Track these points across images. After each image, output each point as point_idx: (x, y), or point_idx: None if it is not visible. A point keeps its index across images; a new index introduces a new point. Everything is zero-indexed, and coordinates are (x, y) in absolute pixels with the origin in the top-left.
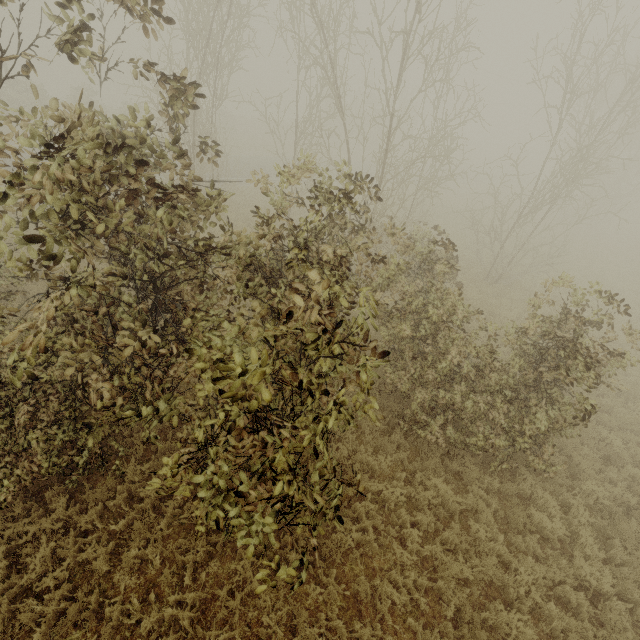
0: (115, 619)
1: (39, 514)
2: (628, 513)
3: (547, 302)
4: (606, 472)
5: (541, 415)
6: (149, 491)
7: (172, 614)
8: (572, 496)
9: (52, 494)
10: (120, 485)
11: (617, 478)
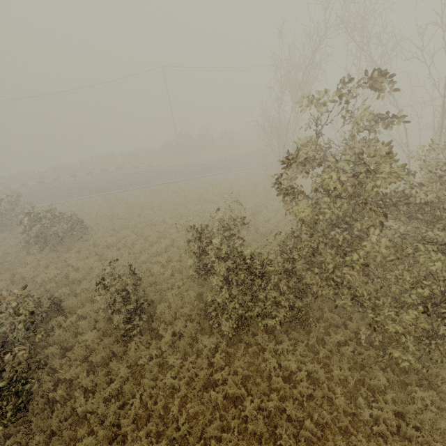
0: (343, 406)
1: (274, 342)
2: None
3: None
4: None
5: None
6: (333, 338)
7: (377, 414)
8: None
9: (277, 332)
10: (311, 333)
11: None
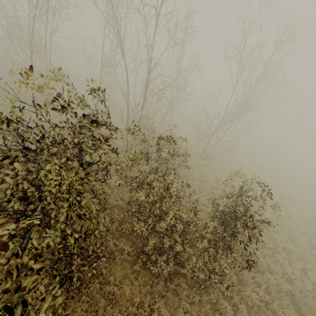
0: None
1: None
2: (266, 304)
3: (231, 186)
4: (256, 277)
5: (225, 263)
6: None
7: None
8: (239, 298)
9: None
10: None
11: (261, 280)
